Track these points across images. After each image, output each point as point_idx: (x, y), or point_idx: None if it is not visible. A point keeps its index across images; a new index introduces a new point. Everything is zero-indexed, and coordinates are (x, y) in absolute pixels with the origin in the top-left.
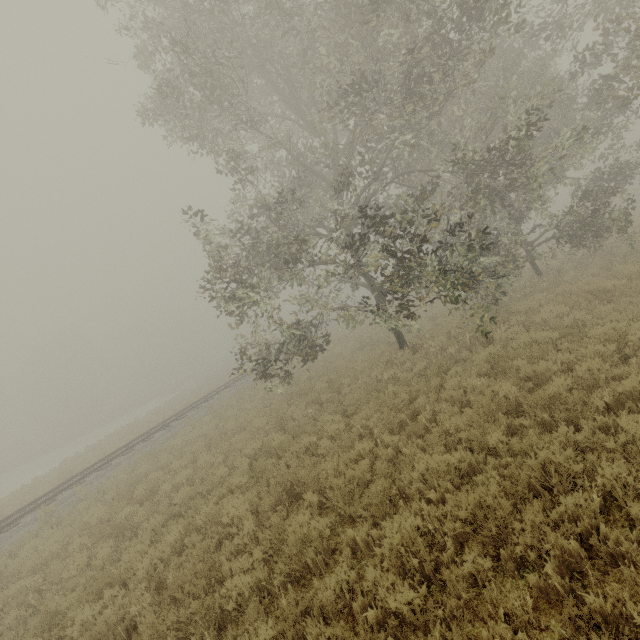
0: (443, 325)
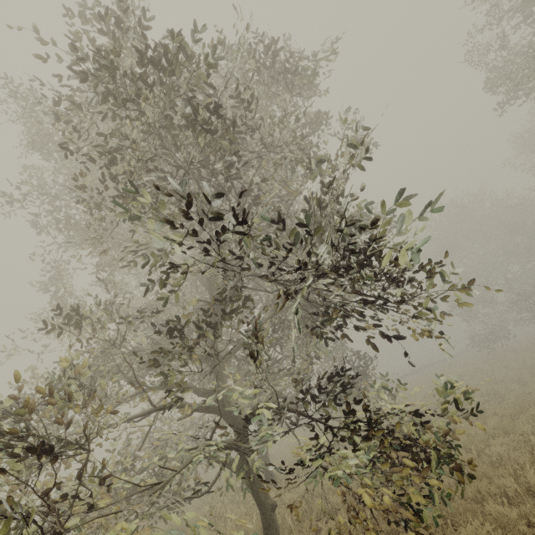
0: None
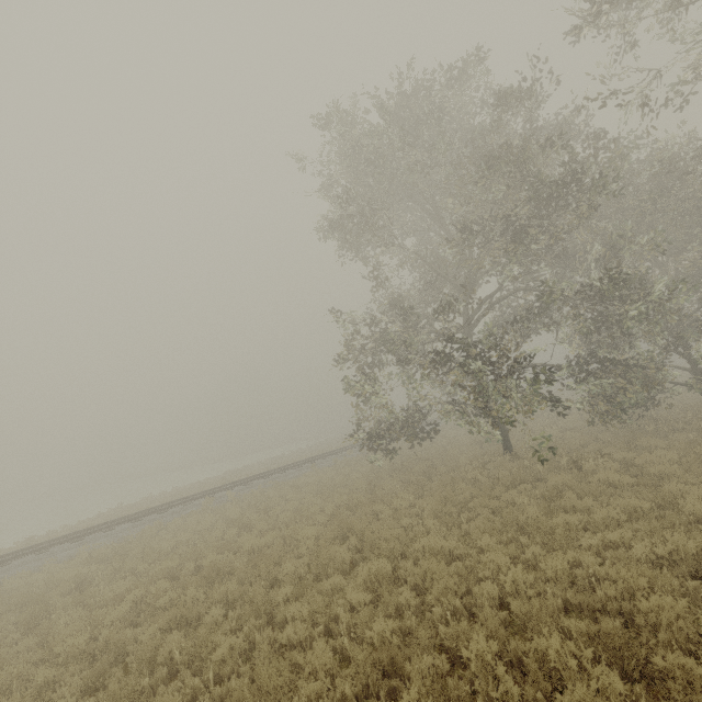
0: (566, 441)
